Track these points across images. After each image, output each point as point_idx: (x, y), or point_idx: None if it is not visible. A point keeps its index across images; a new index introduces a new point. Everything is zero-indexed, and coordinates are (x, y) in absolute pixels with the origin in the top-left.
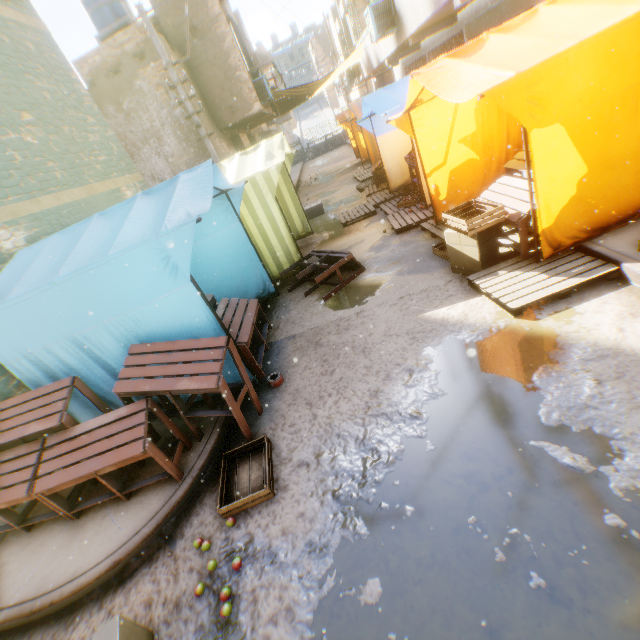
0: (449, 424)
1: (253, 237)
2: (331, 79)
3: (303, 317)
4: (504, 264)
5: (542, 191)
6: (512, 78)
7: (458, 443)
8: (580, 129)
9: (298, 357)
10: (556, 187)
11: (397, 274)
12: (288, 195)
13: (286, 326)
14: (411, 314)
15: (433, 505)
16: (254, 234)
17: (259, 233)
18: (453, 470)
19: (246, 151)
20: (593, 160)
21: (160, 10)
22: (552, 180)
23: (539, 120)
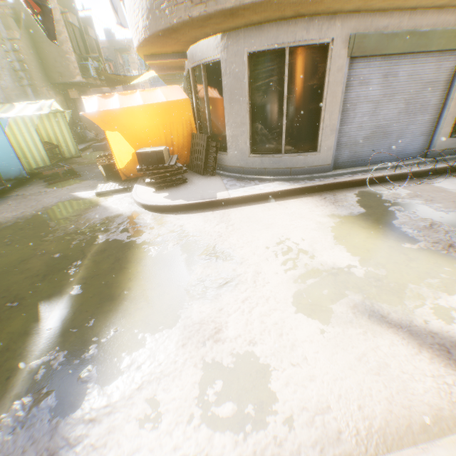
0: (35, 219)
1: (23, 146)
2: (142, 78)
3: (33, 189)
4: (116, 180)
5: (117, 154)
6: (94, 112)
7: (31, 222)
8: (128, 136)
9: (12, 201)
10: (123, 154)
11: (89, 180)
12: (67, 132)
13: (22, 191)
14: (72, 192)
15: (4, 234)
16: (23, 145)
17: (27, 145)
18: (21, 227)
19: (32, 102)
20: (137, 148)
21: (18, 2)
22: (121, 151)
23: (109, 128)
